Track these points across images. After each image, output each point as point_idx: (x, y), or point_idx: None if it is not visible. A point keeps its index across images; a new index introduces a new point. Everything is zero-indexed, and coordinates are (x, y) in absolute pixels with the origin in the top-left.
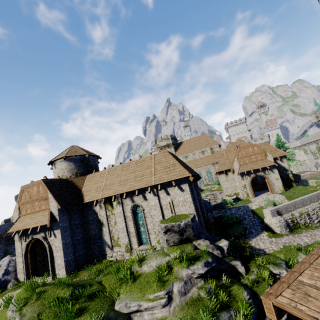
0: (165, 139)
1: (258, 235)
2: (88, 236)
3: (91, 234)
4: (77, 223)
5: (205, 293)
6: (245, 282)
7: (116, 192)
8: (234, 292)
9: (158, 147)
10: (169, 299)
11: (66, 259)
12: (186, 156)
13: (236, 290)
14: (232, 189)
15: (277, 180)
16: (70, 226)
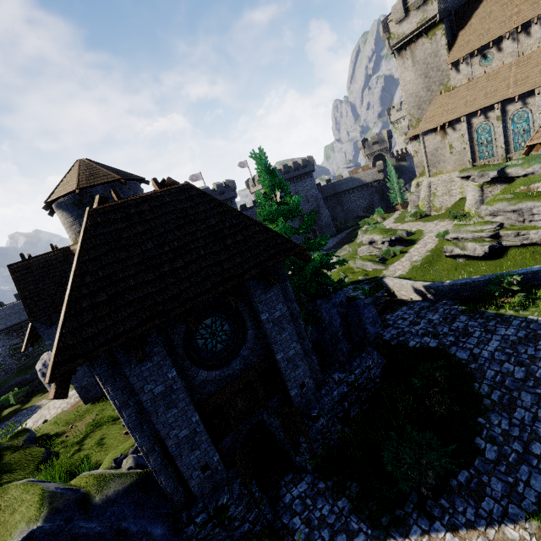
0: (416, 4)
1: (494, 529)
2: None
3: None
4: None
5: None
6: None
7: None
8: None
9: (392, 46)
10: None
11: (78, 385)
12: (488, 54)
13: None
14: None
15: None
16: None
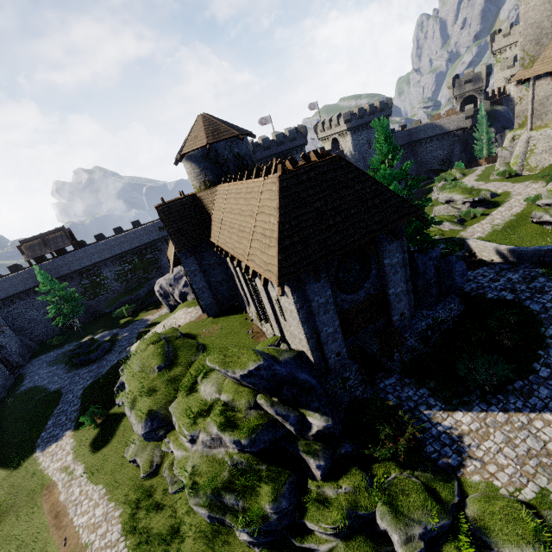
0: None
1: (535, 413)
2: (232, 277)
3: (233, 276)
4: (213, 263)
5: (230, 463)
6: (311, 487)
7: (225, 245)
8: (261, 491)
9: None
10: (193, 441)
11: (204, 303)
12: None
13: (264, 491)
14: None
15: None
16: (202, 267)
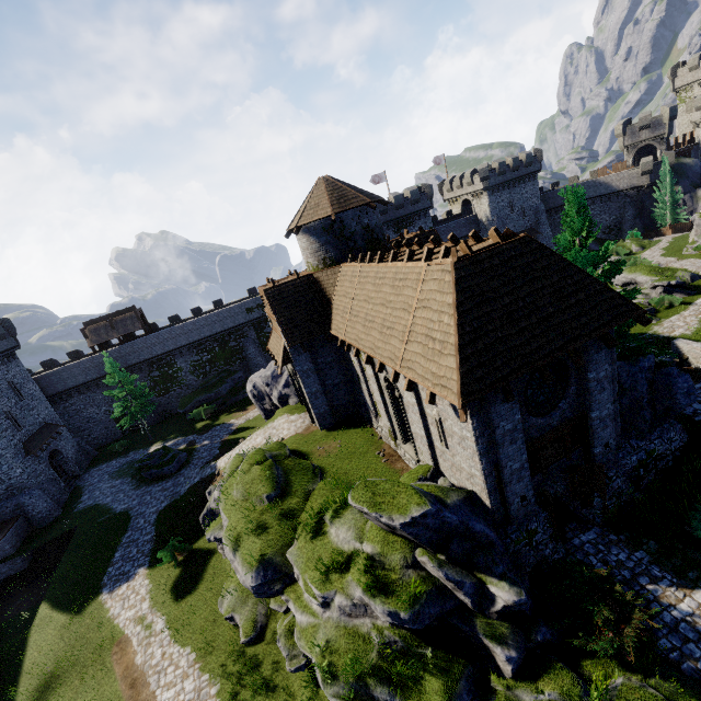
0: None
1: None
2: (353, 379)
3: (355, 379)
4: (330, 361)
5: (379, 640)
6: (496, 687)
7: (358, 342)
8: (426, 686)
9: None
10: (326, 604)
11: (317, 412)
12: None
13: (432, 687)
14: None
15: None
16: (317, 366)
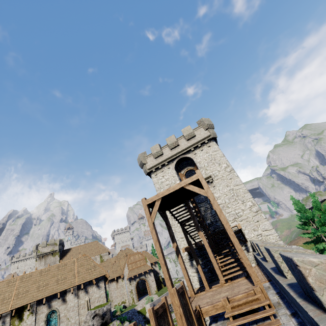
0: (52, 244)
1: None
2: None
3: None
4: None
5: None
6: None
7: (34, 299)
8: None
9: (38, 255)
10: None
11: None
12: None
13: None
14: (121, 297)
15: (153, 282)
16: None
